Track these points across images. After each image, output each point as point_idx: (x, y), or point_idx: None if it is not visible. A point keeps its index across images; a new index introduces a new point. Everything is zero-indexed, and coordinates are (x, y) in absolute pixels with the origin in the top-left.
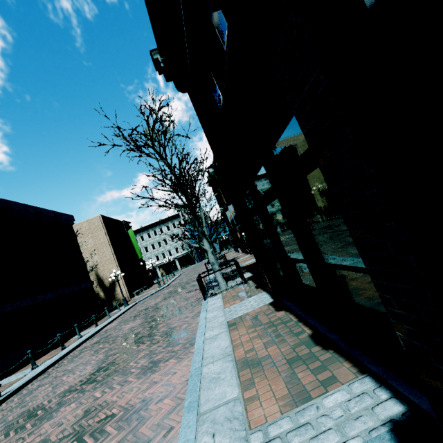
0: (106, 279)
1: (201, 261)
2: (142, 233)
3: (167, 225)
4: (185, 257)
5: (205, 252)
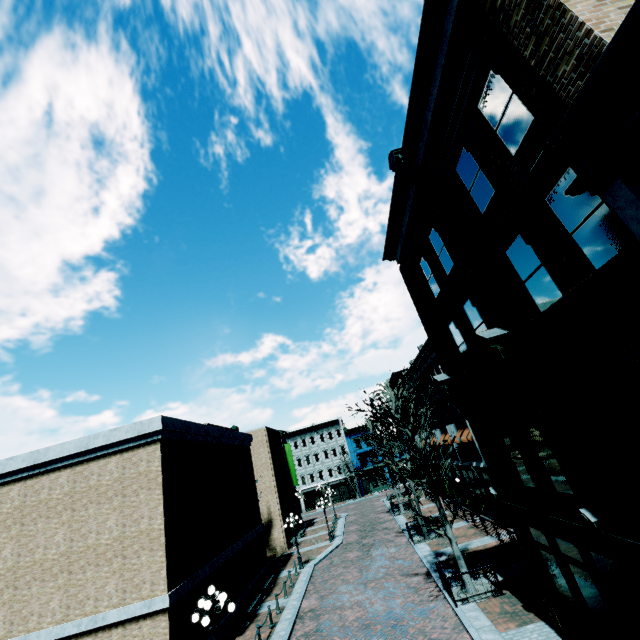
0: (261, 515)
1: (364, 496)
2: (287, 440)
3: (321, 434)
4: (342, 484)
5: (370, 483)
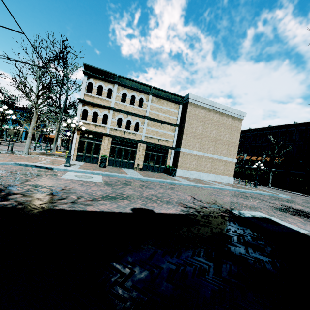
0: None
1: None
2: None
3: None
4: None
5: None
